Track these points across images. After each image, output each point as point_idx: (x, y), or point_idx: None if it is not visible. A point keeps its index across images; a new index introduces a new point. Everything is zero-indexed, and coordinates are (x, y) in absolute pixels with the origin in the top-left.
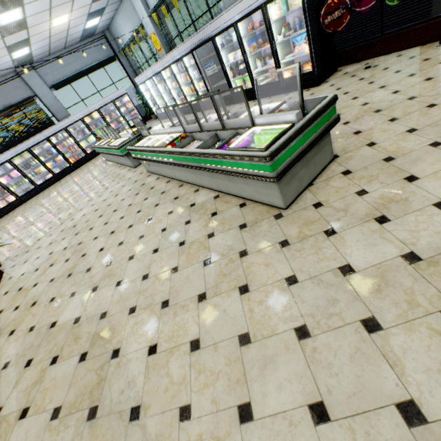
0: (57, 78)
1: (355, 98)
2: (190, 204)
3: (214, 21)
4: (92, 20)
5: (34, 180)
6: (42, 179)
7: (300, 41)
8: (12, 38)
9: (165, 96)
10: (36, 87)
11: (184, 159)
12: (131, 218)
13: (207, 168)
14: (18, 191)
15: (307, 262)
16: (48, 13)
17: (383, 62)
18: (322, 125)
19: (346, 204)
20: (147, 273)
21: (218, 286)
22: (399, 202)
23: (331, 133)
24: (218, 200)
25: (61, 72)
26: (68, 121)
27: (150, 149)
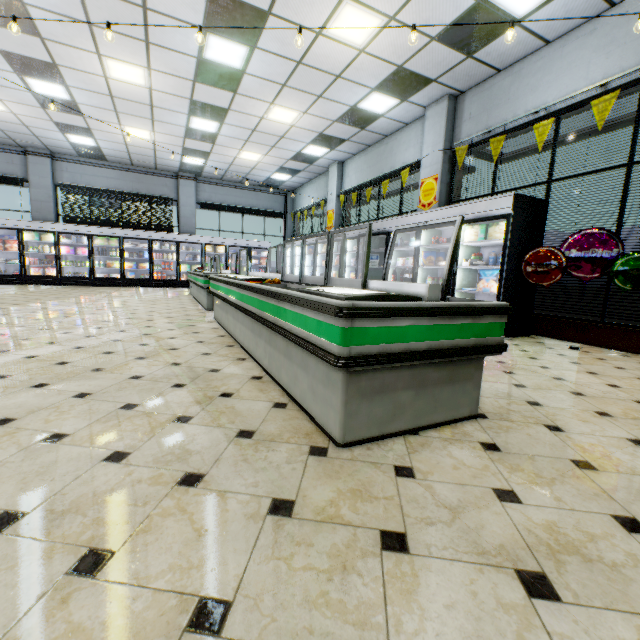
0: (212, 199)
1: (544, 367)
2: (212, 368)
3: (398, 218)
4: (282, 174)
5: (96, 270)
6: (106, 274)
7: (488, 276)
8: (194, 144)
9: (308, 271)
10: (184, 195)
11: (250, 300)
12: (124, 346)
13: (265, 319)
14: (68, 271)
15: (291, 585)
16: (242, 143)
17: (599, 352)
18: (472, 336)
19: (462, 500)
20: (15, 418)
21: (62, 518)
22: (594, 562)
23: (489, 385)
24: (253, 382)
25: (220, 197)
26: (187, 238)
27: (227, 279)
